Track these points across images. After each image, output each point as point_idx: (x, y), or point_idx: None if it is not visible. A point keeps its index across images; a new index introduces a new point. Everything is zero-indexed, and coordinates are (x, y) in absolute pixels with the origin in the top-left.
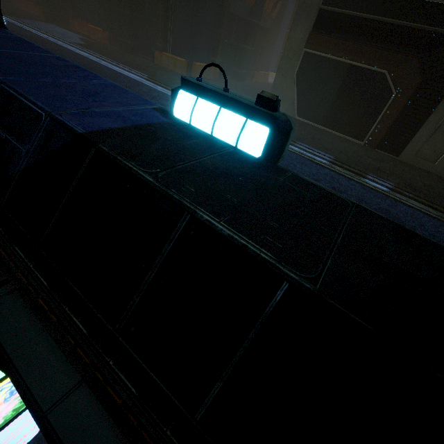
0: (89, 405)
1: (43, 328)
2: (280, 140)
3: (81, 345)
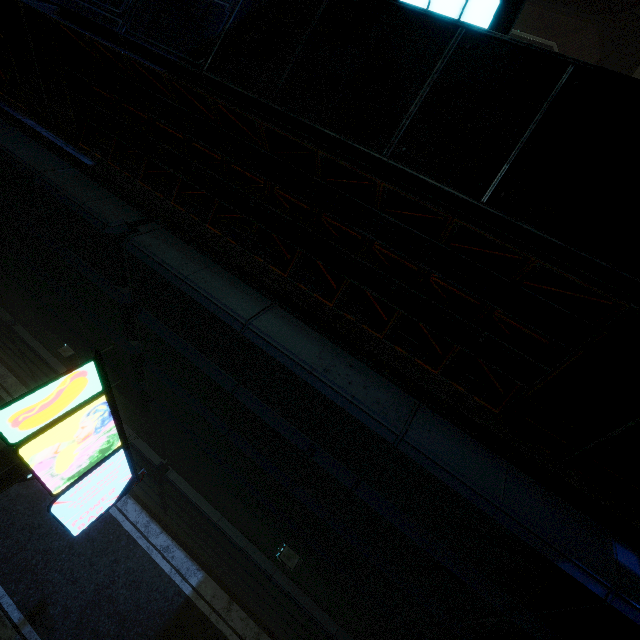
0: (290, 321)
1: (211, 262)
2: (515, 4)
3: (274, 261)
